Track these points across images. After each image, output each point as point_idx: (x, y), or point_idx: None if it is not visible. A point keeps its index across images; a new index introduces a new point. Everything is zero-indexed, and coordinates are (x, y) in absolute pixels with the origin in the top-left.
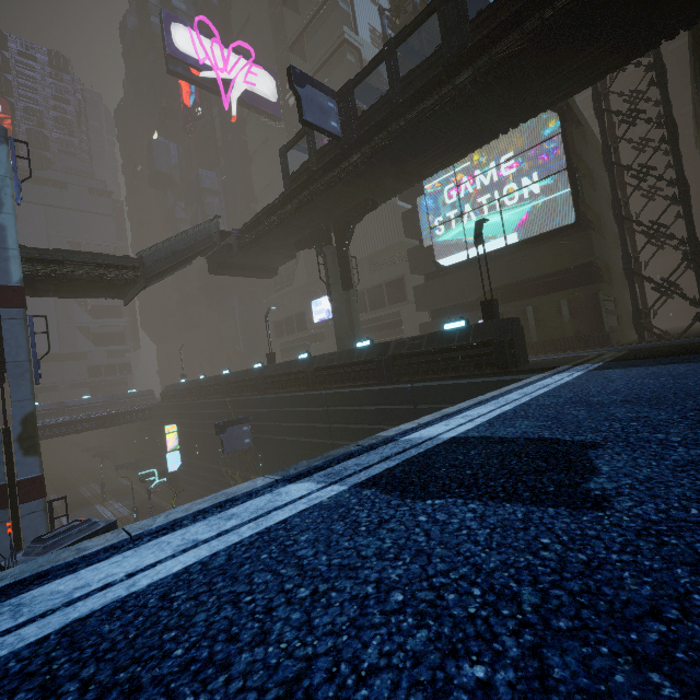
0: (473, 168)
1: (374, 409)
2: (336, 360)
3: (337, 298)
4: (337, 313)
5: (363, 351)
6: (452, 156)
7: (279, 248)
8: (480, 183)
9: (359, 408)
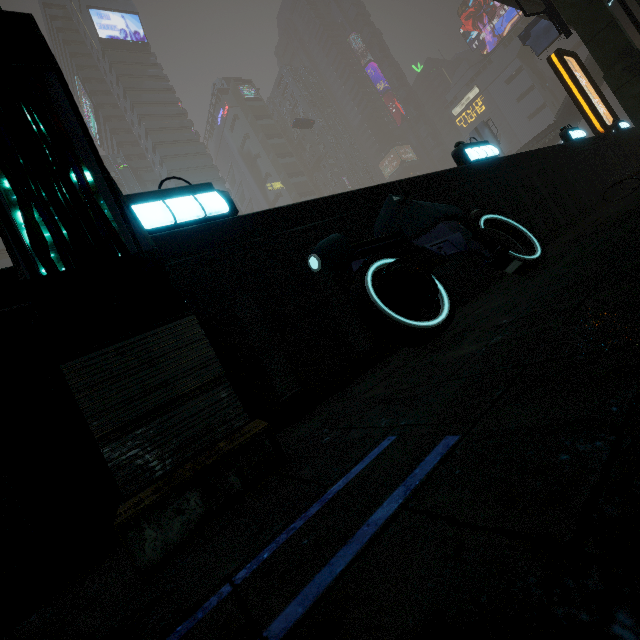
0: None
1: None
2: None
3: None
4: None
5: None
6: None
7: None
8: None
9: None
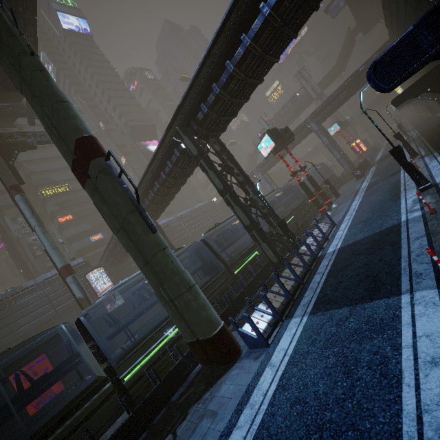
0: None
1: None
2: None
3: None
4: None
5: None
6: None
7: (375, 10)
8: None
9: None
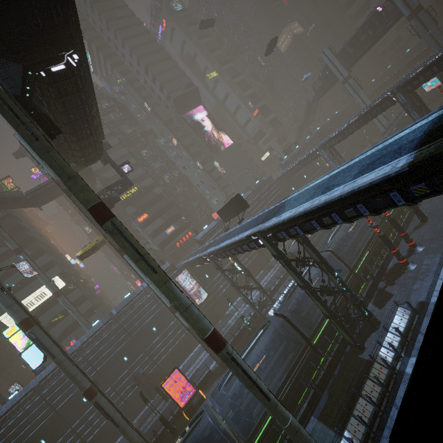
0: None
1: None
2: None
3: None
4: None
5: None
6: None
7: None
8: None
9: None
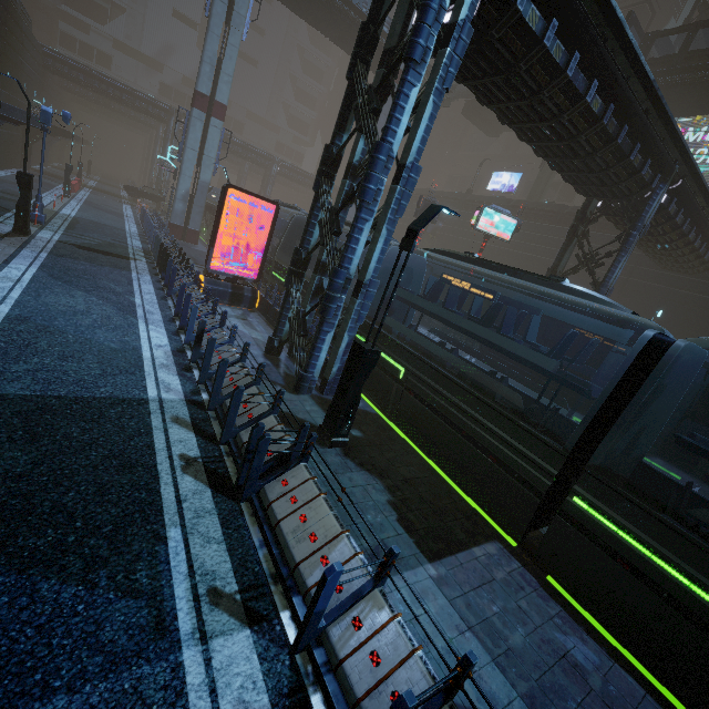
0: (690, 125)
1: (540, 236)
2: (529, 205)
3: (545, 171)
4: (539, 180)
5: (550, 206)
6: (681, 113)
7: None
8: (687, 138)
9: (530, 233)
